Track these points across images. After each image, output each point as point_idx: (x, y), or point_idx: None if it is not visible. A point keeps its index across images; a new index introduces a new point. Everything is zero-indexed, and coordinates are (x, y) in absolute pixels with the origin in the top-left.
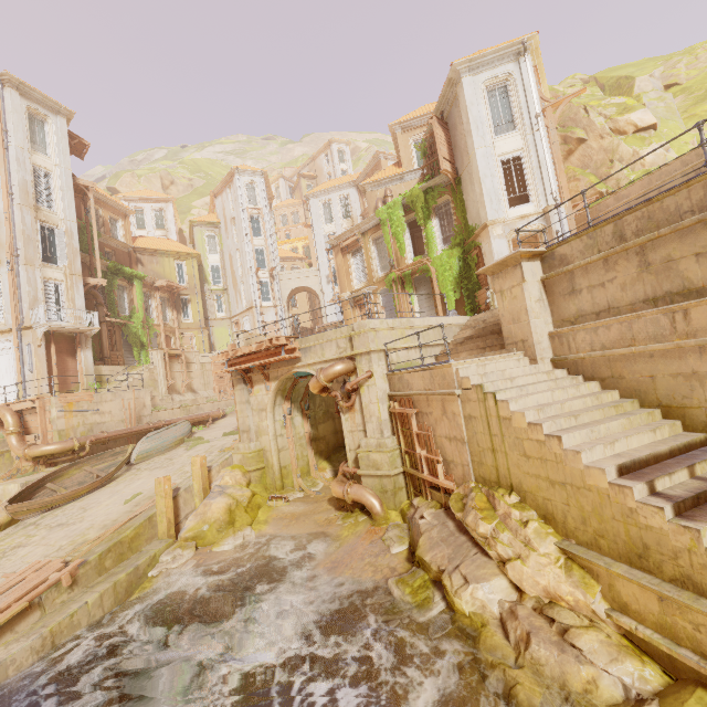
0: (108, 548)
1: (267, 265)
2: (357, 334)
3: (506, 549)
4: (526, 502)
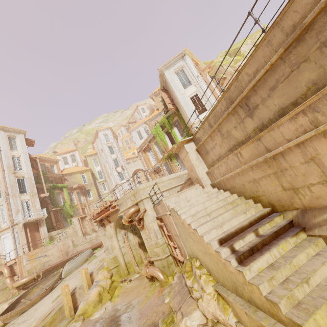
0: None
1: (120, 165)
2: (135, 193)
3: (196, 293)
4: (202, 264)
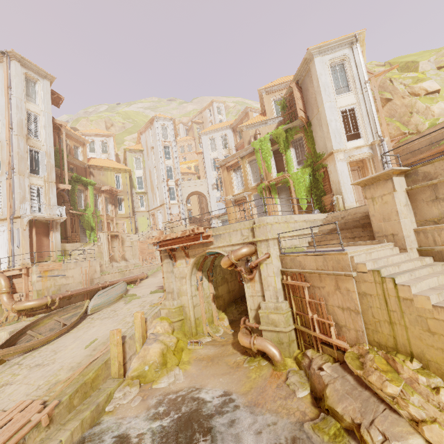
0: (76, 389)
1: (174, 177)
2: (258, 226)
3: (419, 411)
4: (429, 369)
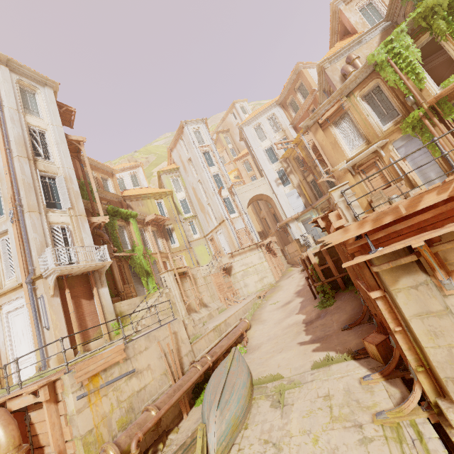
0: None
1: (225, 185)
2: None
3: None
4: None
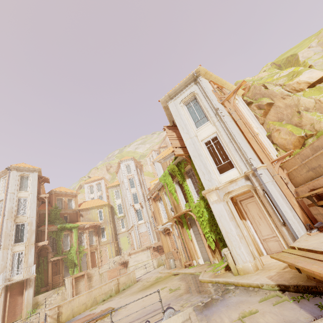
0: None
1: (139, 201)
2: None
3: None
4: None
